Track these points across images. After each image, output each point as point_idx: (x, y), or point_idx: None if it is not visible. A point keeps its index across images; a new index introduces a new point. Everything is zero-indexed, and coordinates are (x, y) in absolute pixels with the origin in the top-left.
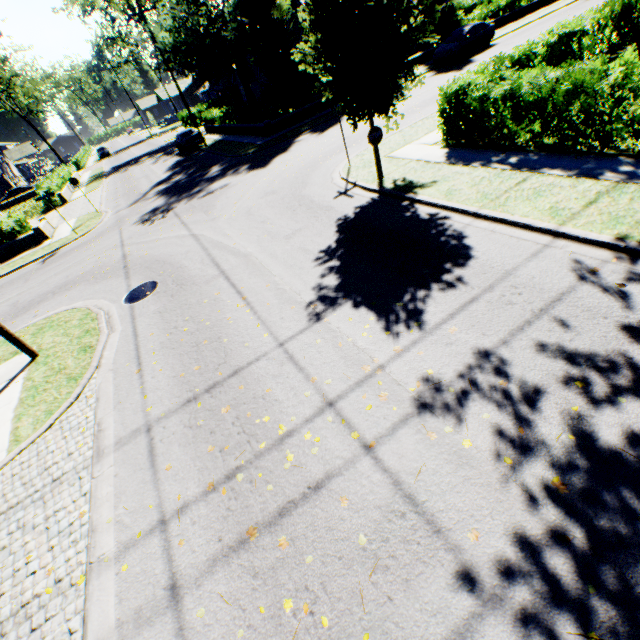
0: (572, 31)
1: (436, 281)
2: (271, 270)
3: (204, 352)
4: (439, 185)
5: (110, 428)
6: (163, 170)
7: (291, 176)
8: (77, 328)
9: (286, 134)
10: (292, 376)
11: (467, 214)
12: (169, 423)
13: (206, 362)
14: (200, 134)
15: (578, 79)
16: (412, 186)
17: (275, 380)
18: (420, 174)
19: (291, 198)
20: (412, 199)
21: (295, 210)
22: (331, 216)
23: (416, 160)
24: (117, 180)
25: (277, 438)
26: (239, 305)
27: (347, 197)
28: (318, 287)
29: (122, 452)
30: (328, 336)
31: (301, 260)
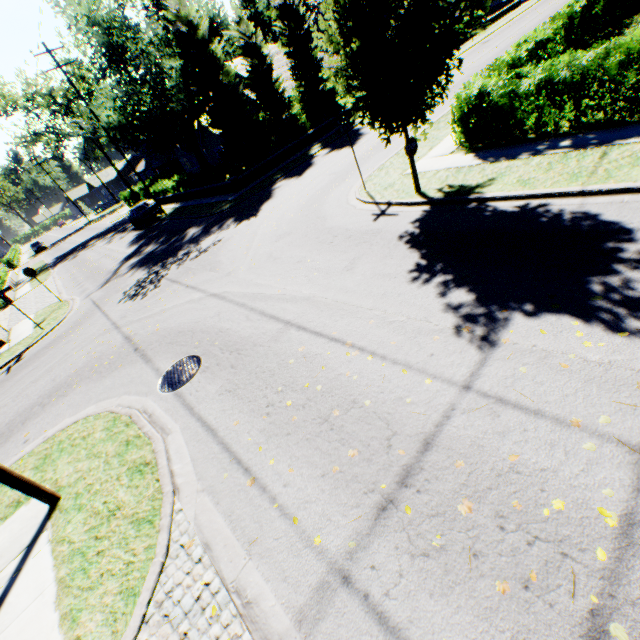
0: (542, 39)
1: (616, 263)
2: (359, 305)
3: (345, 427)
4: (501, 180)
5: (265, 594)
6: (124, 246)
7: (297, 215)
8: (107, 442)
9: (258, 185)
10: (532, 426)
11: (568, 196)
12: (376, 557)
13: (361, 440)
14: (158, 204)
15: (633, 48)
16: (467, 188)
17: (508, 439)
18: (464, 178)
19: (317, 233)
20: (480, 199)
21: (333, 242)
22: (387, 236)
23: (444, 169)
24: (69, 267)
25: (614, 534)
26: (349, 354)
27: (389, 216)
28: (449, 307)
29: (323, 639)
30: (531, 359)
31: (392, 285)
